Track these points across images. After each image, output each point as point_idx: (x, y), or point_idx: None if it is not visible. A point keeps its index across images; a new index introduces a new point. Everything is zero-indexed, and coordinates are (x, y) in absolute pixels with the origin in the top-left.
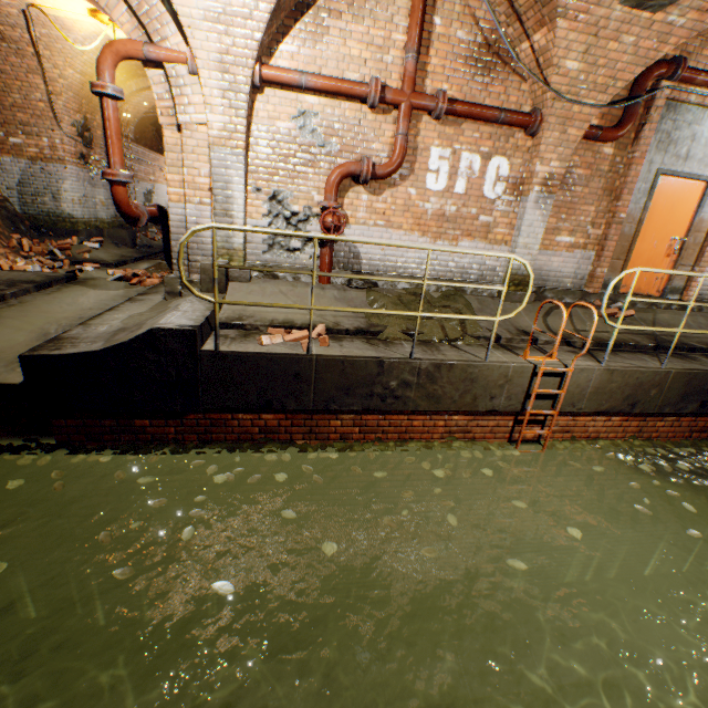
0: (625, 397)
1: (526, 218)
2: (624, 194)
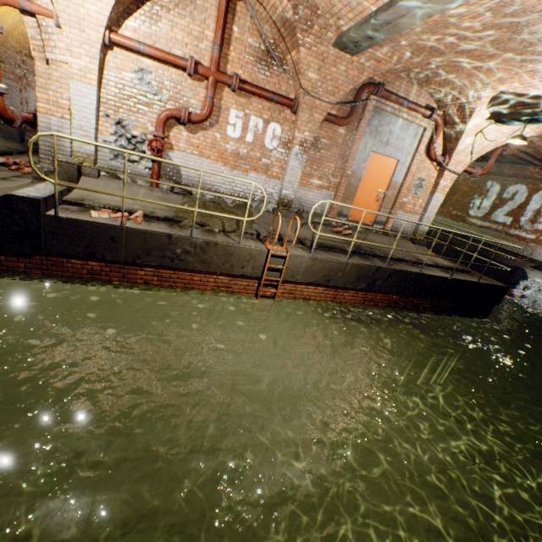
0: (324, 276)
1: (290, 164)
2: (350, 159)
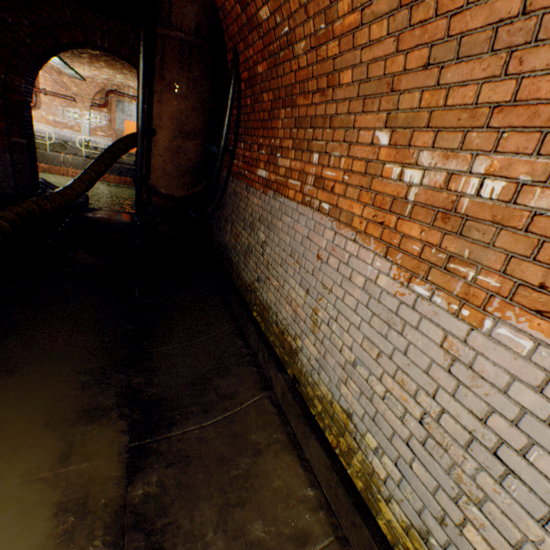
0: None
1: (82, 126)
2: (113, 123)
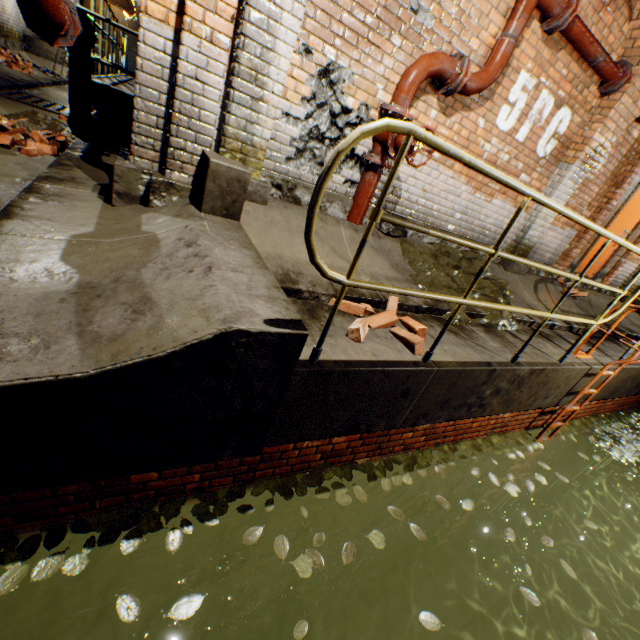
0: (613, 388)
1: (559, 188)
2: (626, 183)
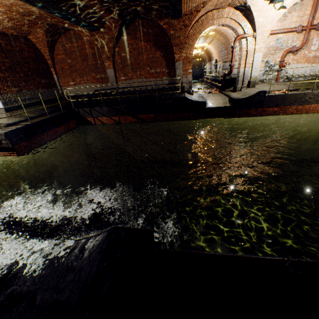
0: None
1: None
2: None
